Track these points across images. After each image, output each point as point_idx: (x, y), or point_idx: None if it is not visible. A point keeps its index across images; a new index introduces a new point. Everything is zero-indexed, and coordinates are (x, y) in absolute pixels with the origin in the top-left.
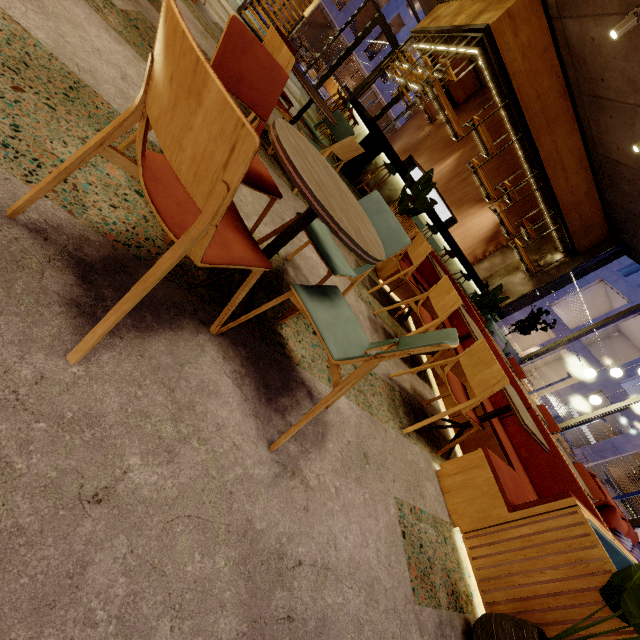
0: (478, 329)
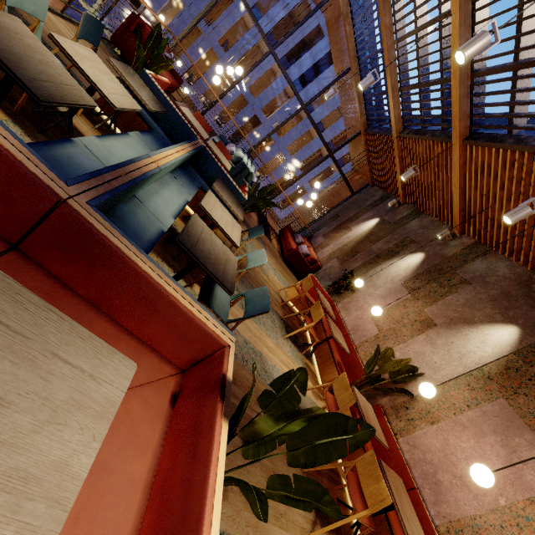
0: None
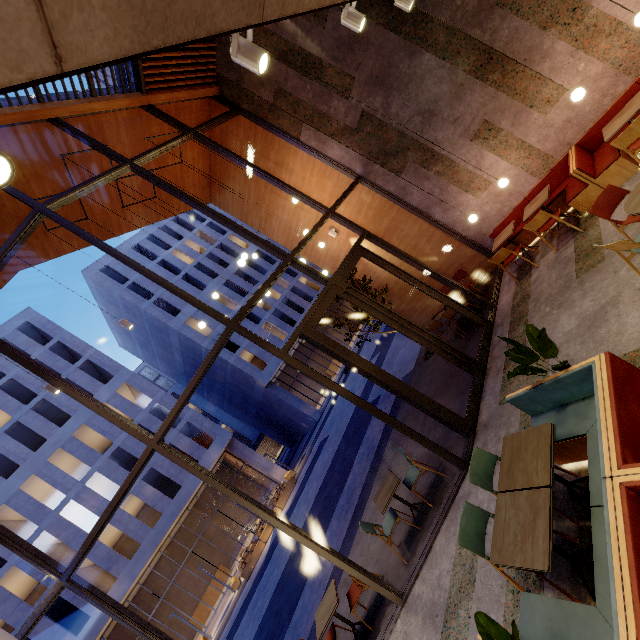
0: None
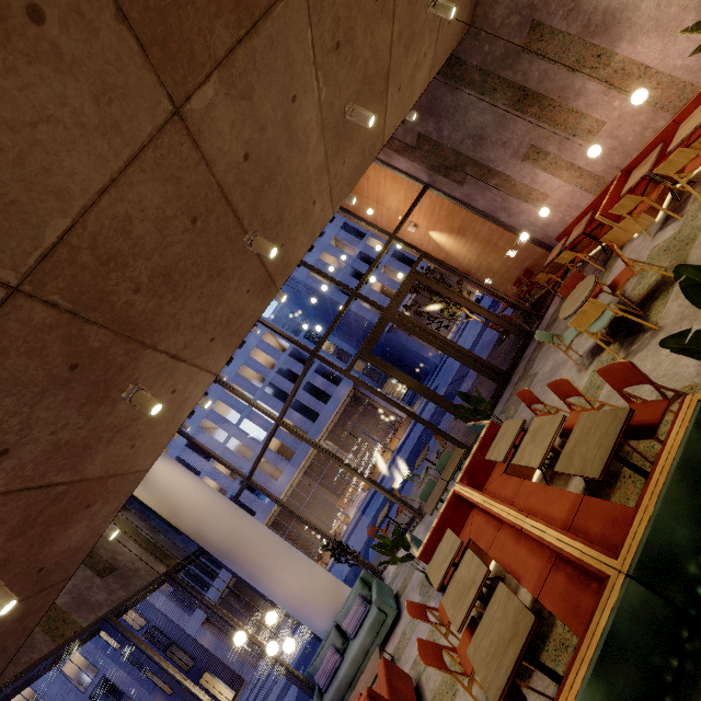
0: (536, 461)
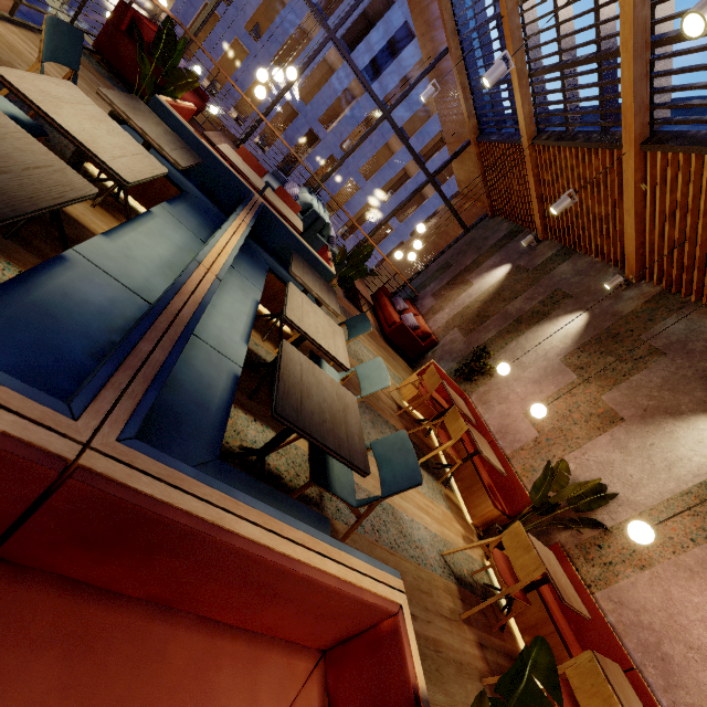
0: None
